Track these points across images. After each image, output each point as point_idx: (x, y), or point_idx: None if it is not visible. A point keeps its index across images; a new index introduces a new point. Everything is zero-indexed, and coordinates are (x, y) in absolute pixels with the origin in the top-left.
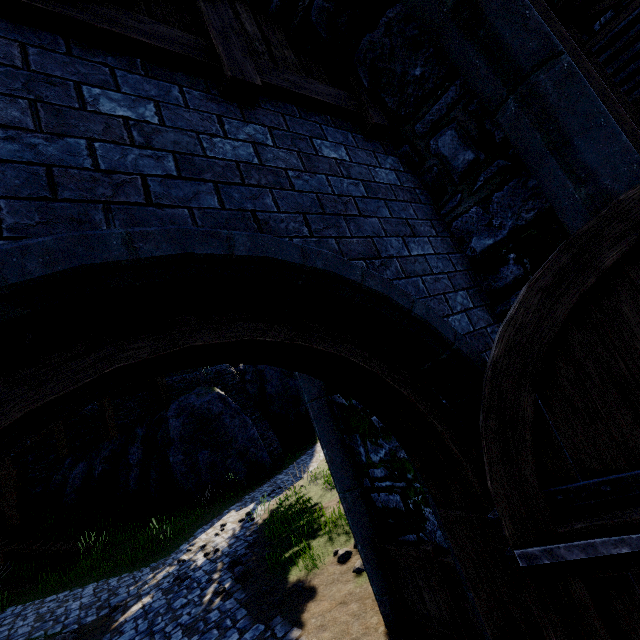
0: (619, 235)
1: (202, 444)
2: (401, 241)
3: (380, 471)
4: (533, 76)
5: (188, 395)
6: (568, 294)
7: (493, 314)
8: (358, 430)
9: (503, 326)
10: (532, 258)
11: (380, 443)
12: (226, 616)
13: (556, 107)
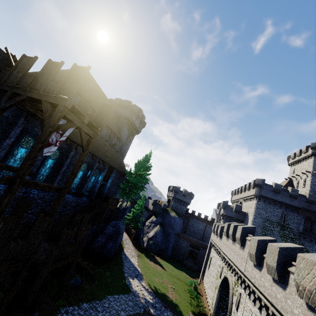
0: None
1: (111, 240)
2: None
3: (221, 315)
4: None
5: (120, 221)
6: None
7: None
8: (221, 309)
9: None
10: None
11: (224, 312)
12: None
13: None
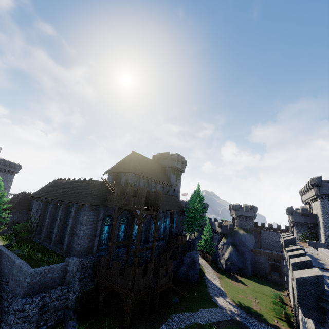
0: None
1: (191, 268)
2: None
3: None
4: None
5: (192, 252)
6: None
7: None
8: None
9: None
10: None
11: None
12: (267, 326)
13: None
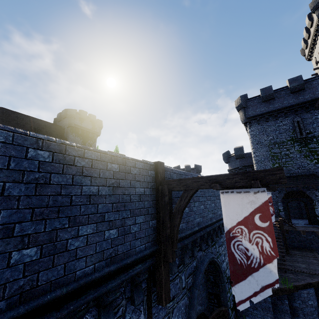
0: (222, 312)
1: None
2: (203, 293)
3: None
4: (222, 284)
5: None
6: (217, 315)
7: (209, 301)
8: None
9: (212, 316)
10: (215, 297)
11: None
12: None
13: (222, 288)
